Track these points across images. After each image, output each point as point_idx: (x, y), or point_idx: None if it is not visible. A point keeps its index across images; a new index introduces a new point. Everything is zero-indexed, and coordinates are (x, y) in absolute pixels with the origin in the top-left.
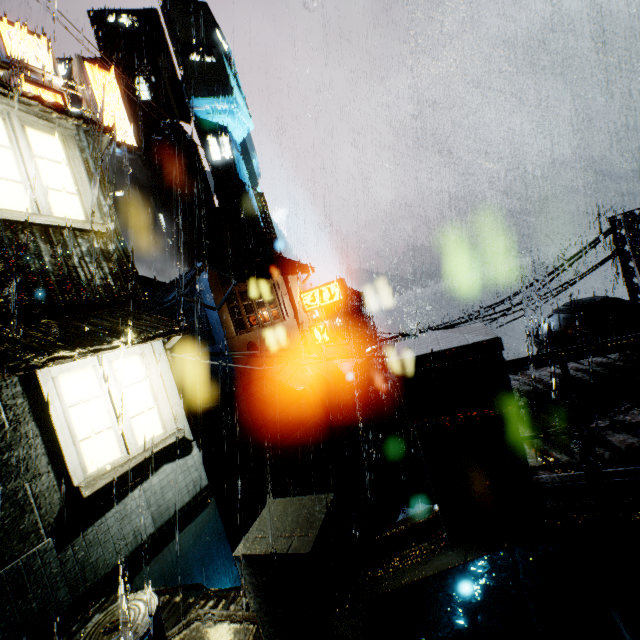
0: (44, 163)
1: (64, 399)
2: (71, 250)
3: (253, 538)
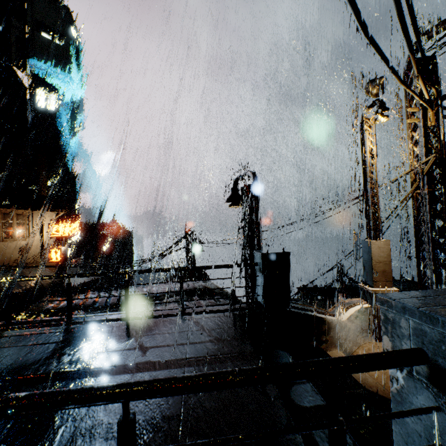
0: None
1: None
2: None
3: None
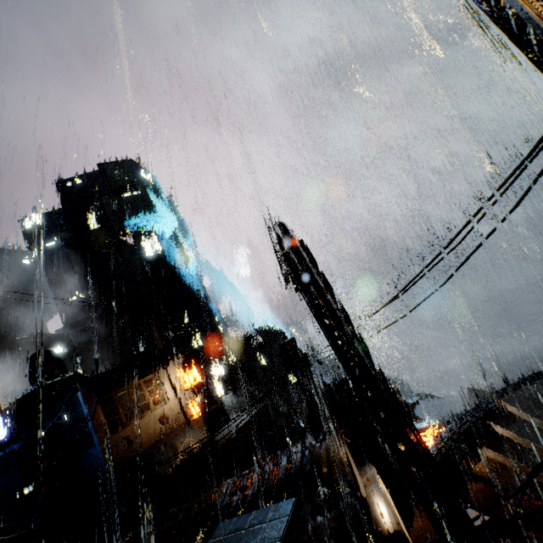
0: None
1: None
2: None
3: None
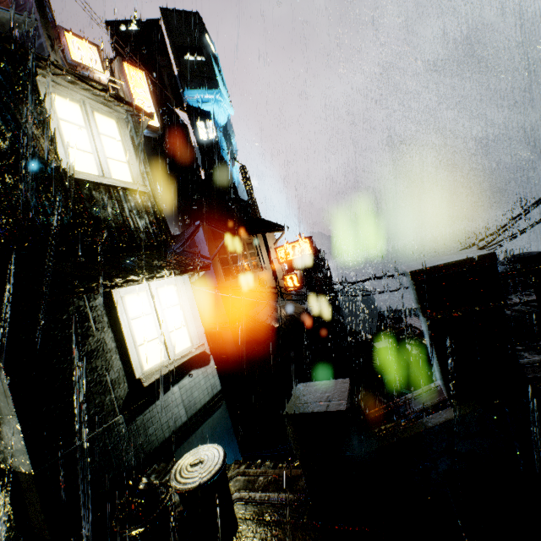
0: (106, 139)
1: (128, 313)
2: (124, 205)
3: (295, 405)
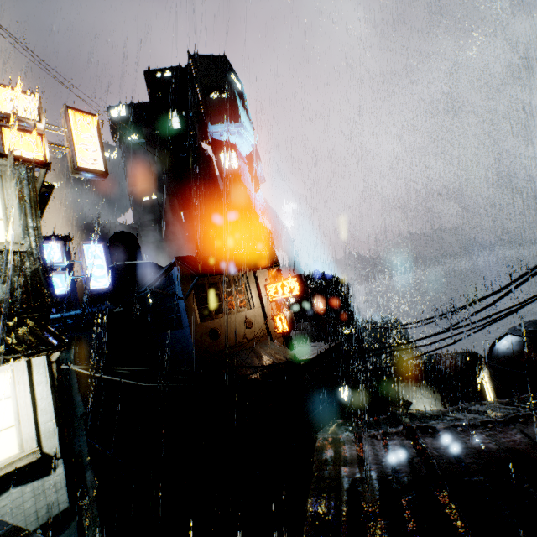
0: None
1: None
2: None
3: None
